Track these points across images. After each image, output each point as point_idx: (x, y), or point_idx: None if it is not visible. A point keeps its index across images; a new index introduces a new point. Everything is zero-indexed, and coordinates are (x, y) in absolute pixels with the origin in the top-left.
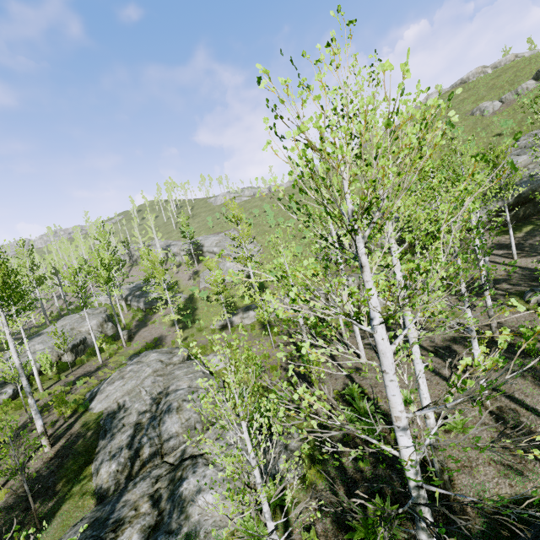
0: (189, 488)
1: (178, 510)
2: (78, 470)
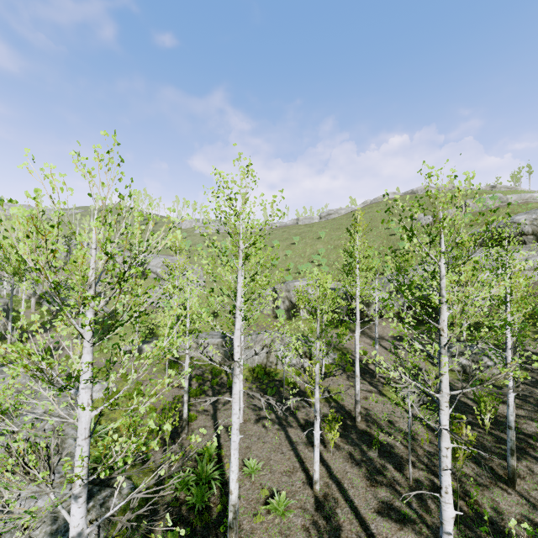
0: None
1: None
2: None
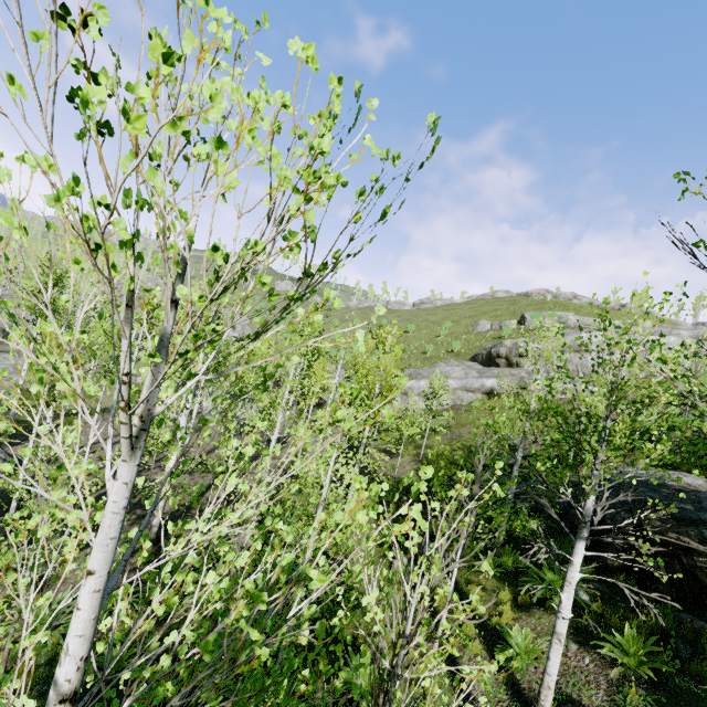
0: None
1: None
2: None
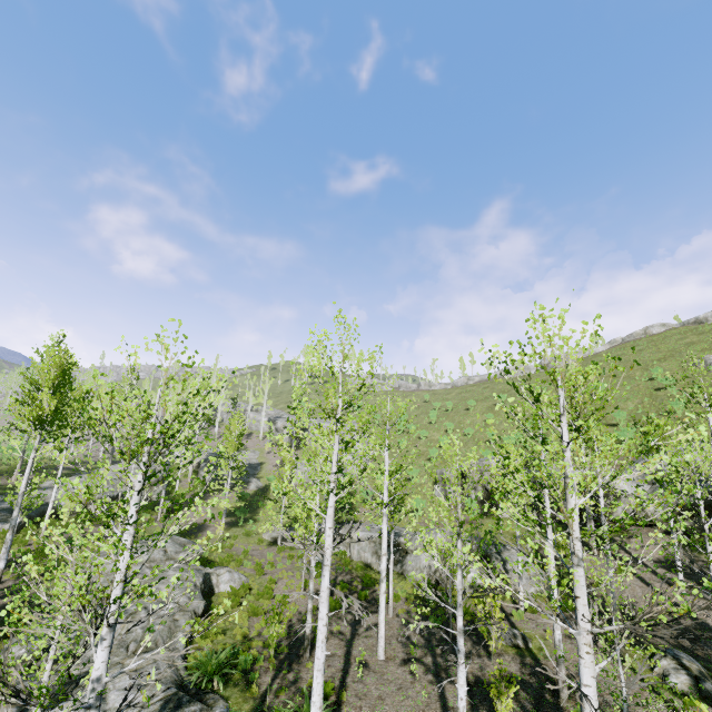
0: None
1: None
2: None
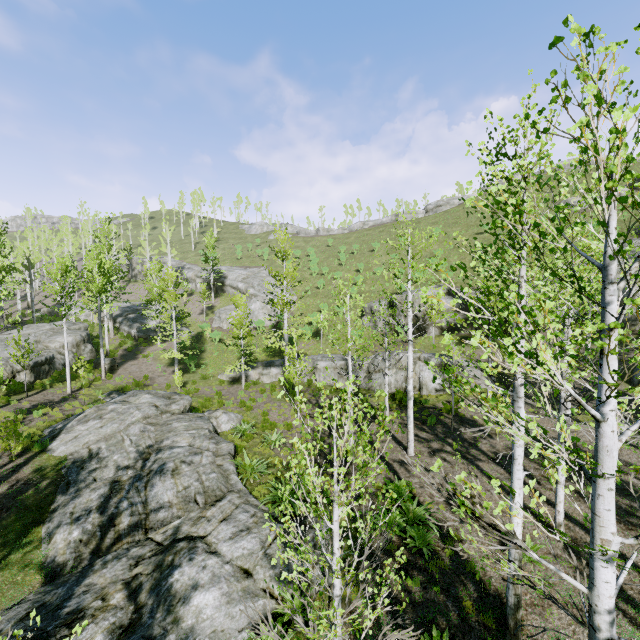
0: (182, 581)
1: (164, 609)
2: (22, 531)
